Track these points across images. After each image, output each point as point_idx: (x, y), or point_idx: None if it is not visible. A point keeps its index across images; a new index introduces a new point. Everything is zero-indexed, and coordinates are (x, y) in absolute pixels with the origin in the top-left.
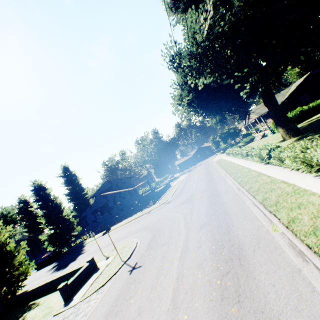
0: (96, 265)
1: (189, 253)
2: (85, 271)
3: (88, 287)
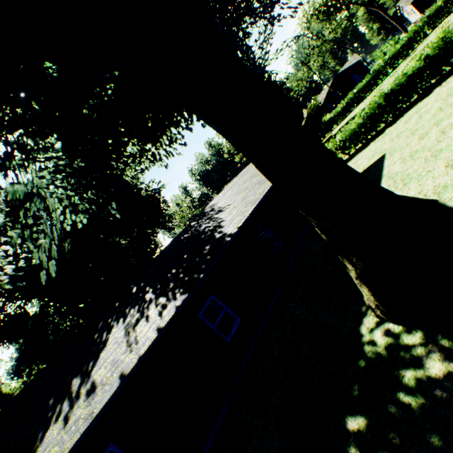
0: None
1: None
2: None
3: None
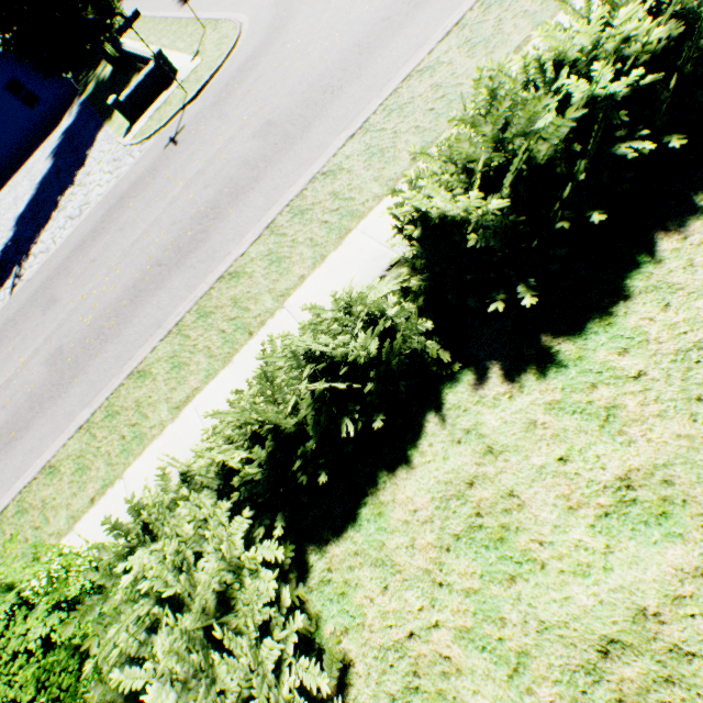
0: (173, 69)
1: (193, 188)
2: (151, 81)
3: (146, 122)
